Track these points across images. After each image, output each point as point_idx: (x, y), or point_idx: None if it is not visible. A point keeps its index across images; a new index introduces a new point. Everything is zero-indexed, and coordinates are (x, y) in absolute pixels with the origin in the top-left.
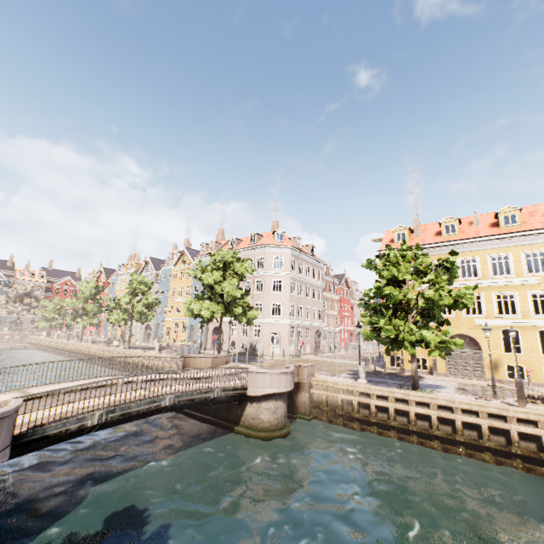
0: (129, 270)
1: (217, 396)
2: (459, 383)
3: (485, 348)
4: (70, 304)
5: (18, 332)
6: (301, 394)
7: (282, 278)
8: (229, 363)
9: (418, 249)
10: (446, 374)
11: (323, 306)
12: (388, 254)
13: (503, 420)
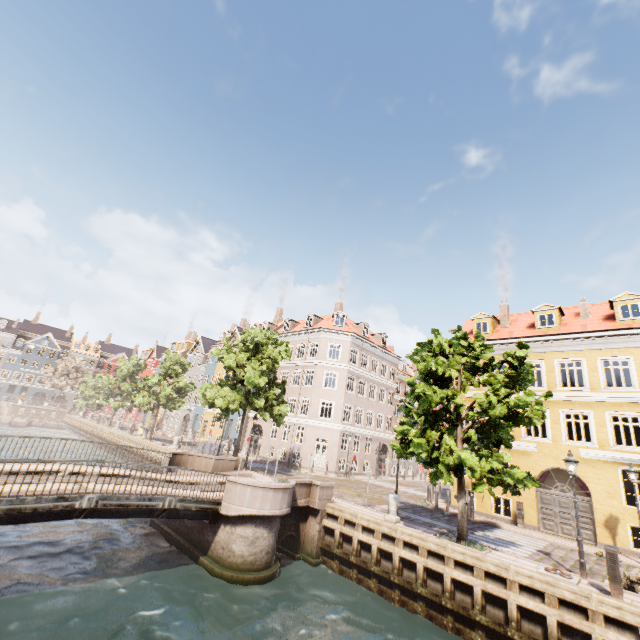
0: (180, 350)
1: (168, 507)
2: (549, 544)
3: (596, 495)
4: (105, 381)
5: (56, 409)
6: (310, 525)
7: (337, 371)
8: (241, 470)
9: (478, 338)
10: (538, 527)
11: (393, 412)
12: (430, 341)
13: (583, 614)
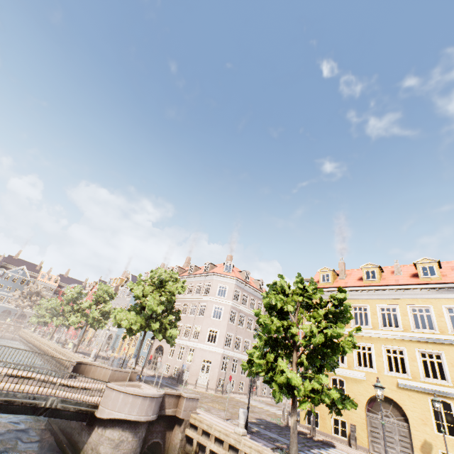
0: (115, 284)
1: (50, 406)
2: None
3: (413, 421)
4: (53, 304)
5: (14, 323)
6: (175, 433)
7: (223, 305)
8: (134, 381)
9: (312, 283)
10: (368, 449)
11: None
12: (274, 282)
13: None
